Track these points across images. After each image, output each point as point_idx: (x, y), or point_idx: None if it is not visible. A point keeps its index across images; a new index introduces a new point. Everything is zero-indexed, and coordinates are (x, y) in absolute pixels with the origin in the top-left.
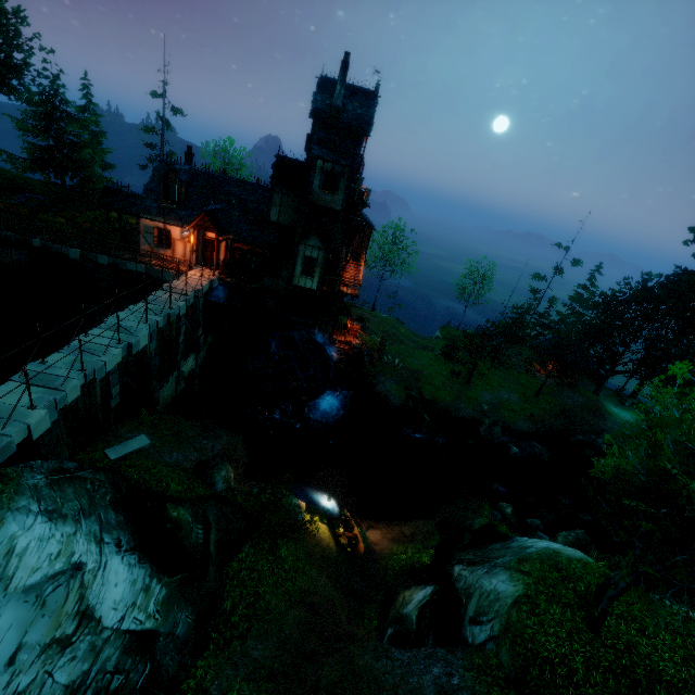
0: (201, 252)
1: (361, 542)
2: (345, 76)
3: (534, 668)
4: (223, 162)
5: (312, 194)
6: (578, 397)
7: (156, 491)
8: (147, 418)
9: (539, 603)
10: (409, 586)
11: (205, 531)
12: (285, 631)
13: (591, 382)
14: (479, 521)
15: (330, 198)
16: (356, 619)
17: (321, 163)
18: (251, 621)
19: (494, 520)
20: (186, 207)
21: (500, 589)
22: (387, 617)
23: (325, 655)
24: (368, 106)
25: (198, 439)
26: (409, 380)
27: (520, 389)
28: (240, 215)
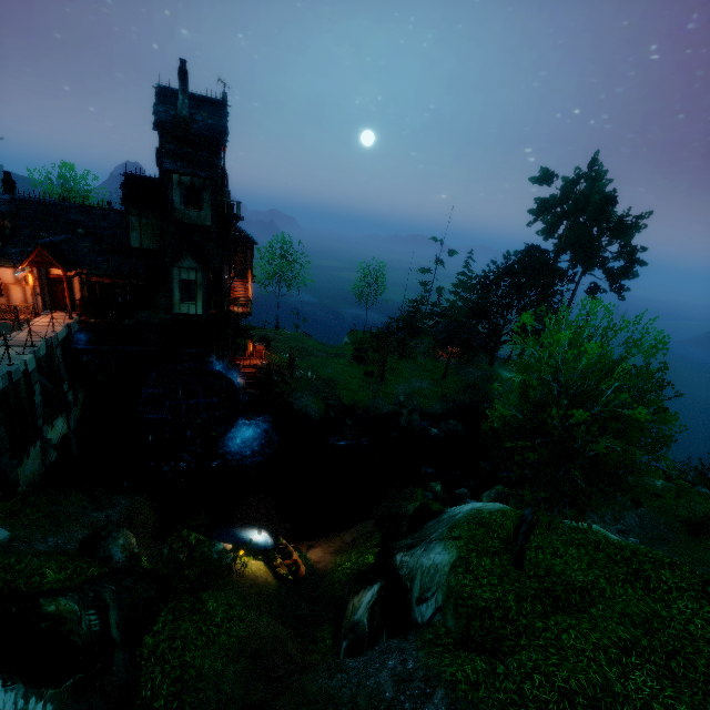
0: (48, 294)
1: (301, 566)
2: (186, 85)
3: (476, 621)
4: (62, 190)
5: (174, 212)
6: (477, 371)
7: (26, 590)
8: (2, 506)
9: (471, 560)
10: (358, 592)
11: (101, 615)
12: (225, 692)
13: (486, 356)
14: (412, 506)
15: (197, 214)
16: (309, 647)
17: (178, 177)
18: (181, 698)
19: (428, 501)
20: (15, 244)
21: (437, 561)
22: (340, 632)
23: (275, 698)
24: (219, 116)
25: (85, 513)
26: (326, 390)
27: (429, 375)
28: (92, 245)
